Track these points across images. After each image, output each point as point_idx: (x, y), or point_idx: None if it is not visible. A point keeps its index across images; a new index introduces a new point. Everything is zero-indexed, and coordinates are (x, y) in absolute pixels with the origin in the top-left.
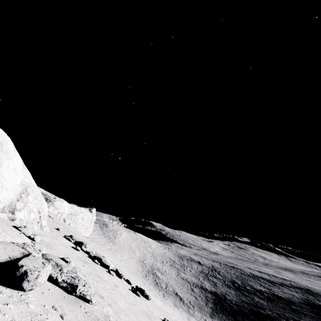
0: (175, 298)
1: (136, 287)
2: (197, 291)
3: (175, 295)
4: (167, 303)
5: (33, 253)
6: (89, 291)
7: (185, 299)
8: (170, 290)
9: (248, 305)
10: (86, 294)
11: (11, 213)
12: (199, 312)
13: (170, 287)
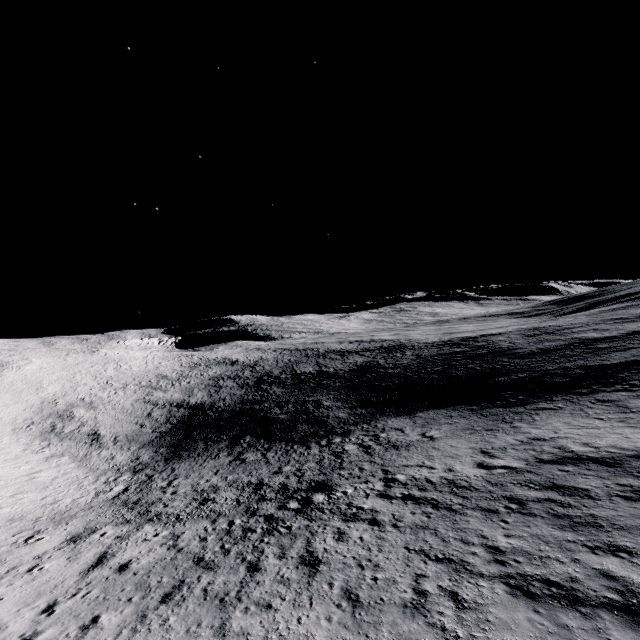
0: (79, 442)
1: None
2: (158, 414)
3: (88, 436)
4: (24, 459)
5: None
6: None
7: (109, 436)
8: (81, 432)
9: (243, 405)
10: None
11: None
12: (117, 449)
13: (91, 425)
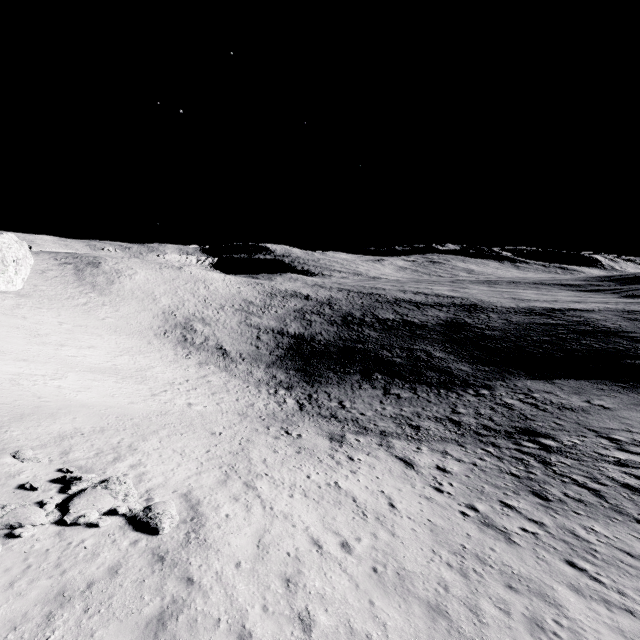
0: (212, 354)
1: None
2: (266, 339)
3: (217, 350)
4: (183, 363)
5: None
6: None
7: (234, 352)
8: (209, 345)
9: (344, 343)
10: None
11: None
12: (248, 365)
13: (214, 340)
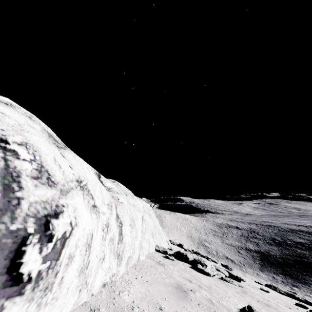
0: (227, 261)
1: (221, 264)
2: (243, 252)
3: (226, 258)
4: None
5: (222, 268)
6: (243, 277)
7: (236, 260)
8: (221, 255)
9: (292, 257)
10: (243, 279)
11: (169, 245)
12: (250, 269)
13: (220, 253)
